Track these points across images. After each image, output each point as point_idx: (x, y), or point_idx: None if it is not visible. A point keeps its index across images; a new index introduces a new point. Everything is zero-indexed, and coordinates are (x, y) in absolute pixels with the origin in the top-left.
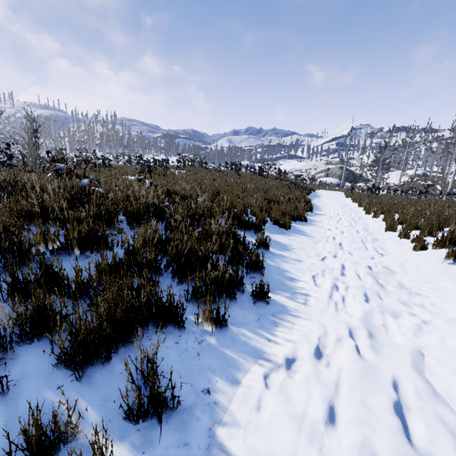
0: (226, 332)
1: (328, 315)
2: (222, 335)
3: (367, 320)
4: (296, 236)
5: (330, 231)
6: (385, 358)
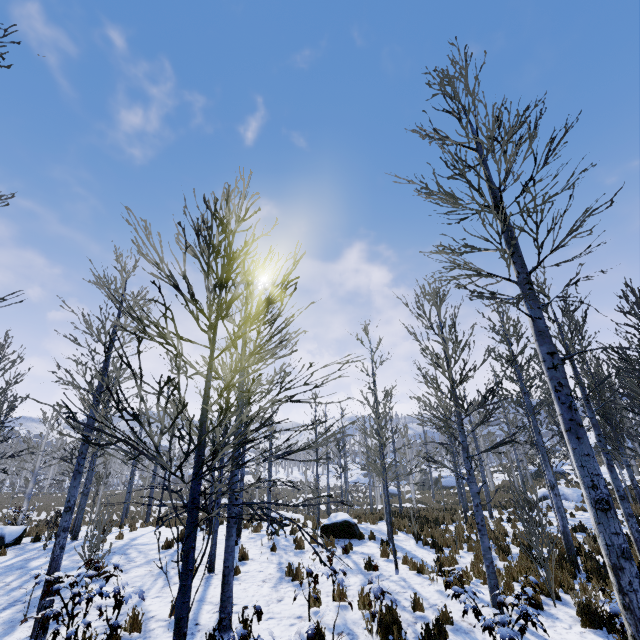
0: None
1: None
2: None
3: None
4: None
5: None
6: None
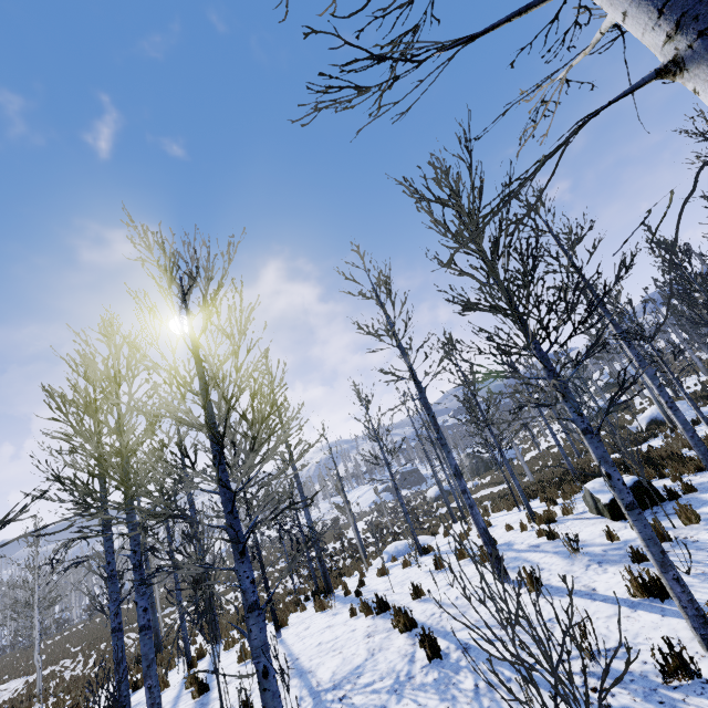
0: None
1: None
2: None
3: None
4: None
5: None
6: None
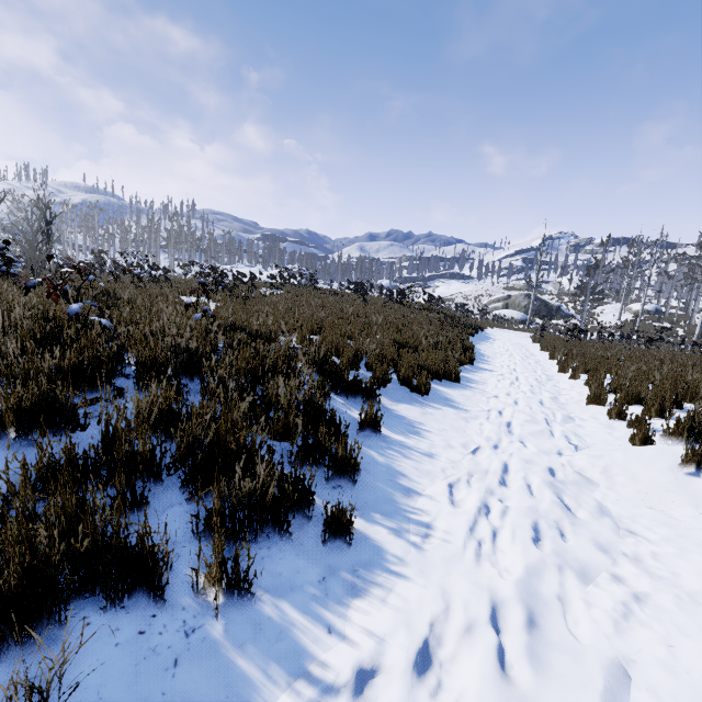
0: (249, 609)
1: (457, 575)
2: (240, 615)
3: (528, 588)
4: (437, 407)
5: (495, 400)
6: (550, 687)
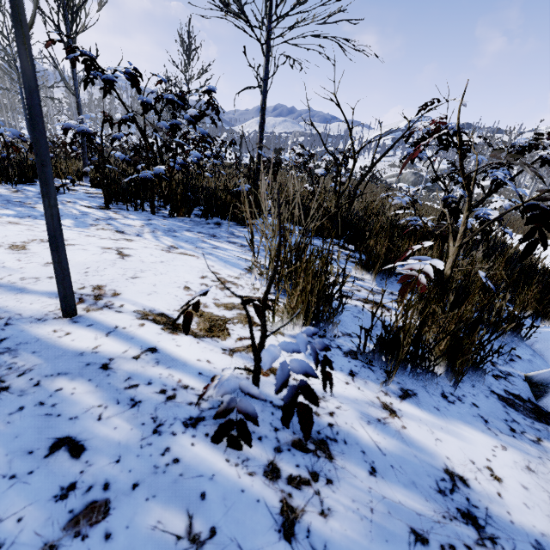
0: None
1: None
2: None
3: None
4: None
5: None
6: None
